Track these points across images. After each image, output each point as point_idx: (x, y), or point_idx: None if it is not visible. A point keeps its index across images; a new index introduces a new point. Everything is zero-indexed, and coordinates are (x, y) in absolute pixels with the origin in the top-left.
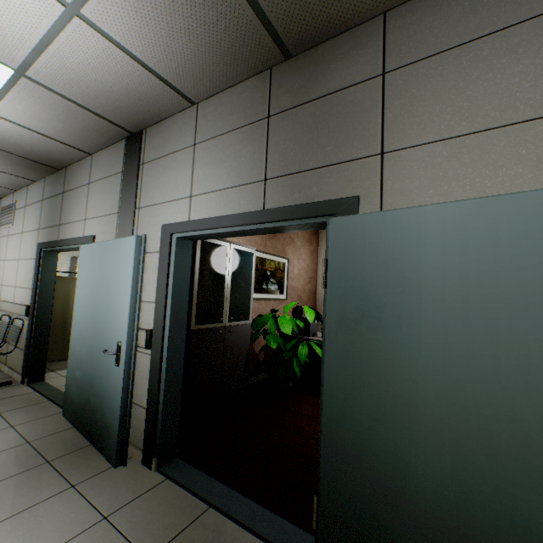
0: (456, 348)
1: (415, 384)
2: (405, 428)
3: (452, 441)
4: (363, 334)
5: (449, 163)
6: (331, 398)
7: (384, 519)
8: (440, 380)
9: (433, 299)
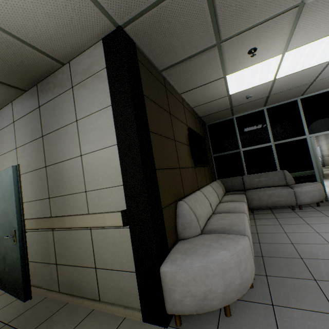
0: None
1: None
2: None
3: None
4: None
5: (4, 161)
6: None
7: None
8: None
9: None
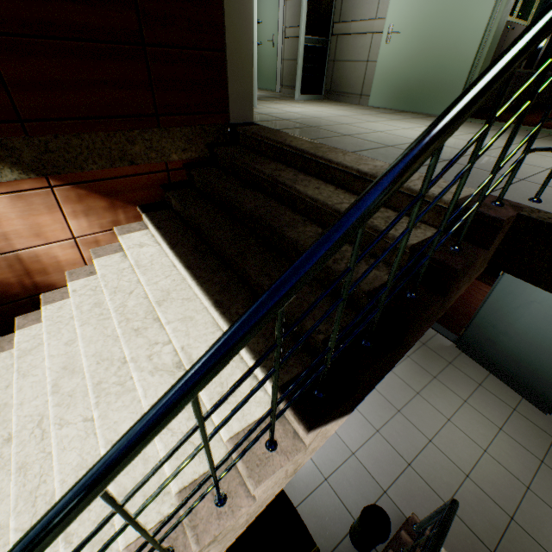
0: (539, 315)
1: (519, 318)
2: (508, 325)
3: (522, 333)
4: (508, 298)
5: None
6: (485, 309)
7: (488, 341)
8: (528, 320)
9: (541, 301)
